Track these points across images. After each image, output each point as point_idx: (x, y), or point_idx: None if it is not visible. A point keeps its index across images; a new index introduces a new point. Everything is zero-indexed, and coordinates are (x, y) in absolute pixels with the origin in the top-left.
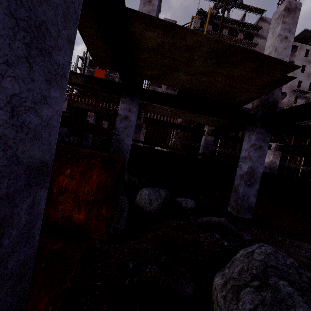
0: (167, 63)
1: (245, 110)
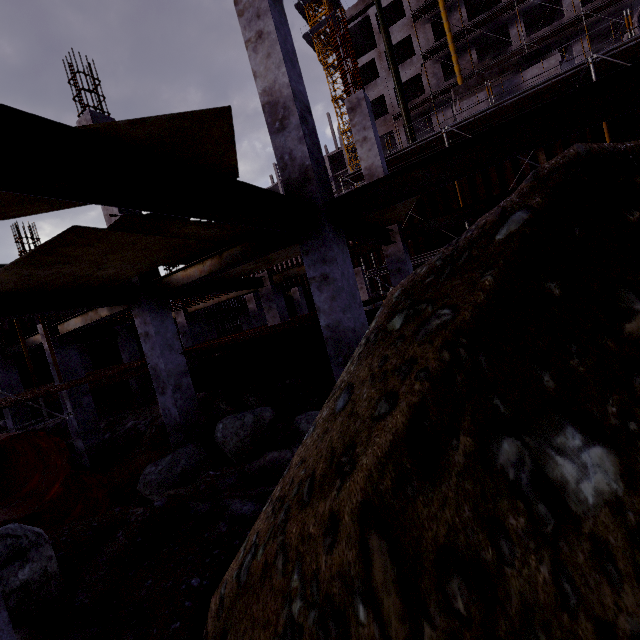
0: (69, 279)
1: (509, 104)
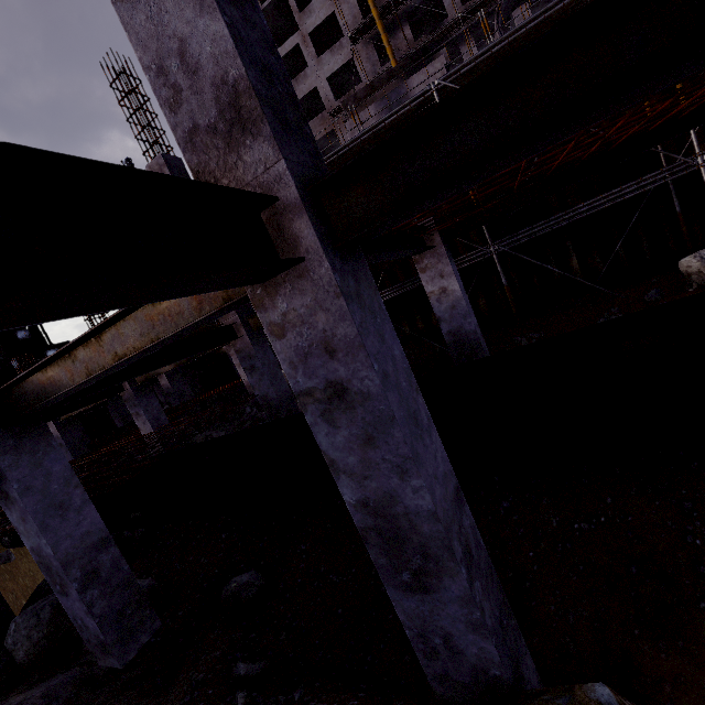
0: None
1: (367, 139)
